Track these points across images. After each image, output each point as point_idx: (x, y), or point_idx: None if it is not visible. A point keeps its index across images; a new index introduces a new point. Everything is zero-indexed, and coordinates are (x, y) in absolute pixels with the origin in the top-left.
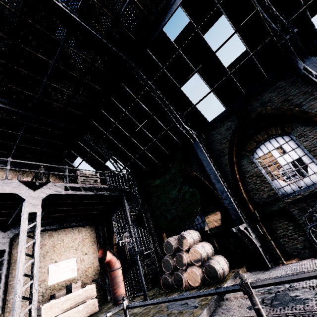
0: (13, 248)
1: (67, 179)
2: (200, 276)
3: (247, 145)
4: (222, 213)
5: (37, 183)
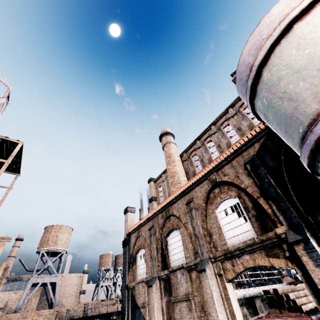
0: None
1: None
2: (291, 280)
3: None
4: None
5: None
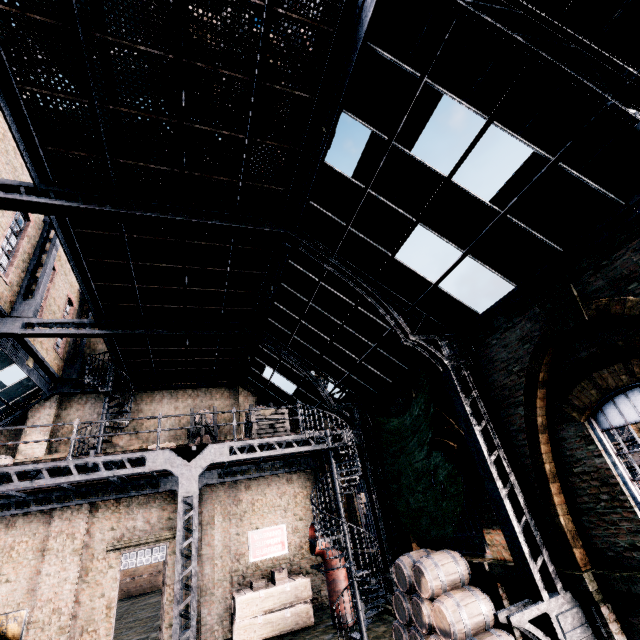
0: (203, 505)
1: (234, 433)
2: None
3: (573, 392)
4: None
5: (194, 447)
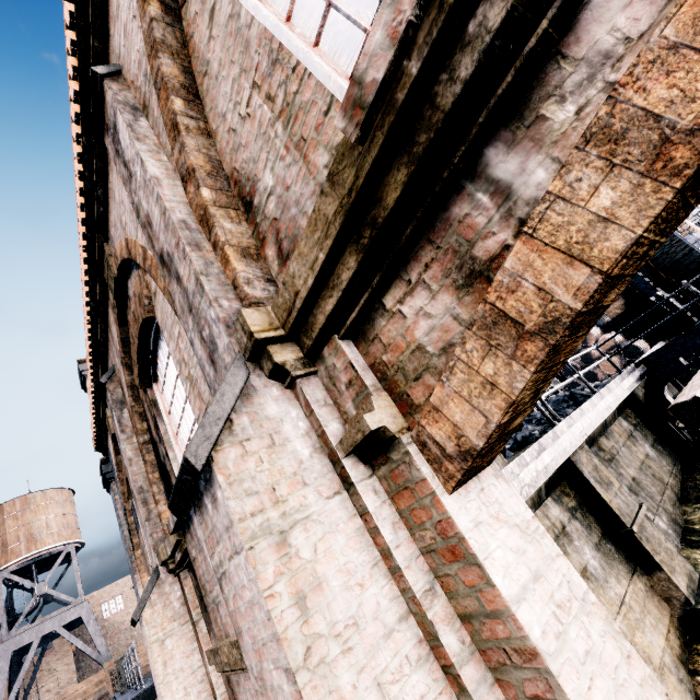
0: None
1: None
2: (619, 362)
3: None
4: (624, 297)
5: None
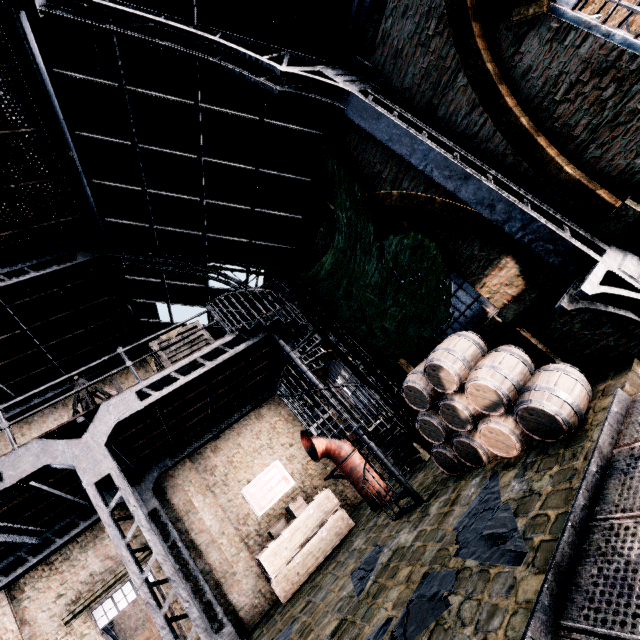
0: (170, 497)
1: (135, 374)
2: (516, 435)
3: None
4: (517, 258)
5: (80, 419)
